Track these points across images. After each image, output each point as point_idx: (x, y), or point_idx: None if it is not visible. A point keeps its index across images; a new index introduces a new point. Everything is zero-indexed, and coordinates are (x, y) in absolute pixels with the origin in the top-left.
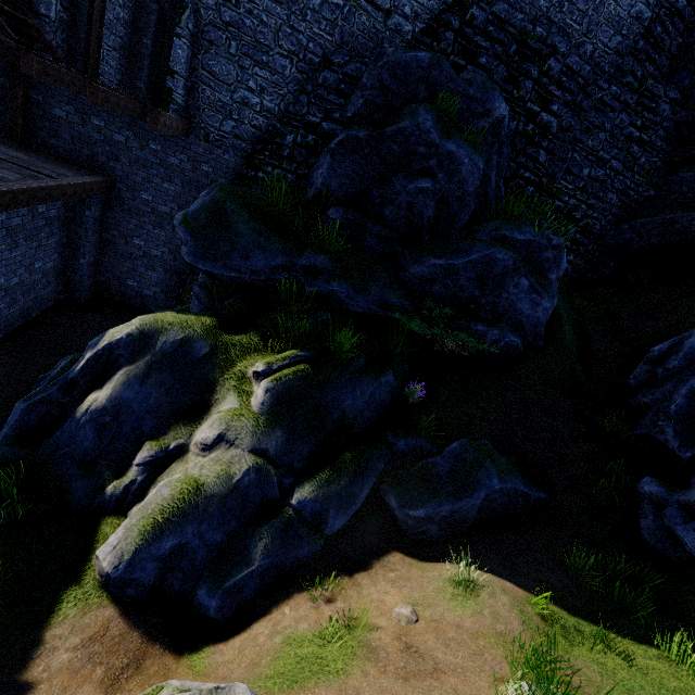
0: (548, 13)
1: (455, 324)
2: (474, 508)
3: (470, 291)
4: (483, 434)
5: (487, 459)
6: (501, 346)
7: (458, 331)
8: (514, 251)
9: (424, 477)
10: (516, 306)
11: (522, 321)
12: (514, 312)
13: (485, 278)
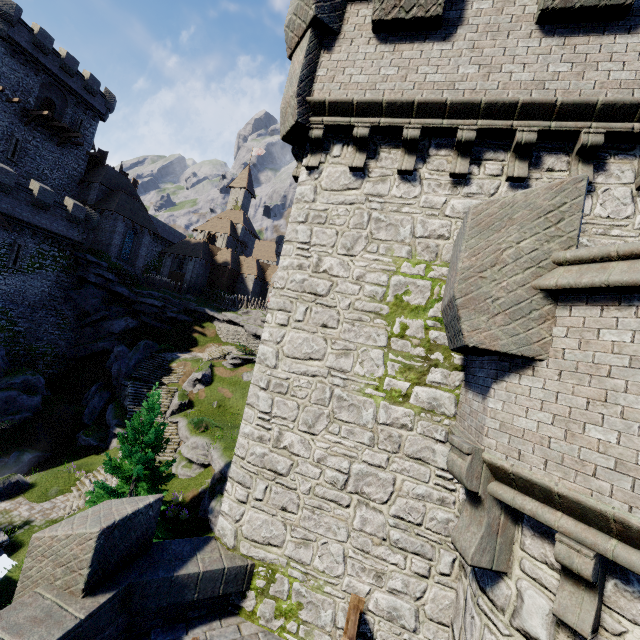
0: (3, 298)
1: (2, 419)
2: (26, 466)
3: (4, 407)
4: (26, 447)
5: (26, 452)
6: (24, 418)
7: (4, 421)
8: (17, 389)
9: (5, 467)
10: (25, 404)
11: (30, 407)
12: (25, 406)
13: (8, 401)
